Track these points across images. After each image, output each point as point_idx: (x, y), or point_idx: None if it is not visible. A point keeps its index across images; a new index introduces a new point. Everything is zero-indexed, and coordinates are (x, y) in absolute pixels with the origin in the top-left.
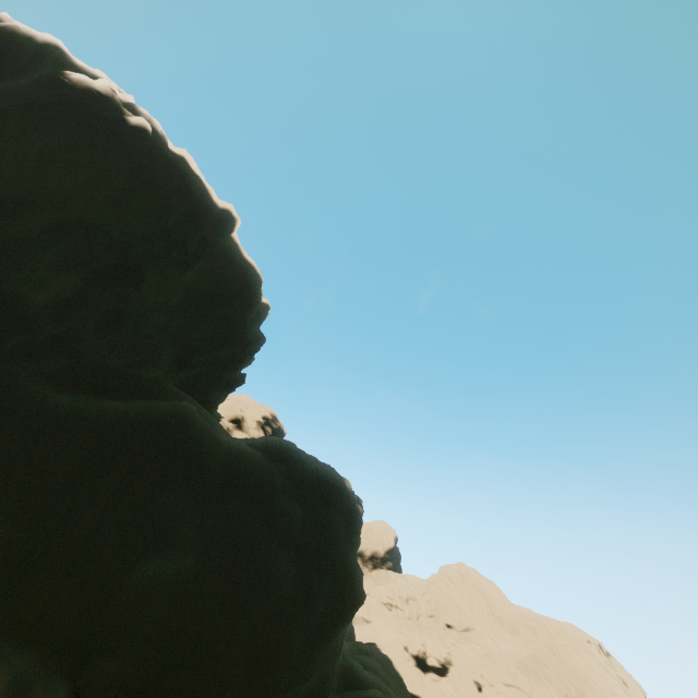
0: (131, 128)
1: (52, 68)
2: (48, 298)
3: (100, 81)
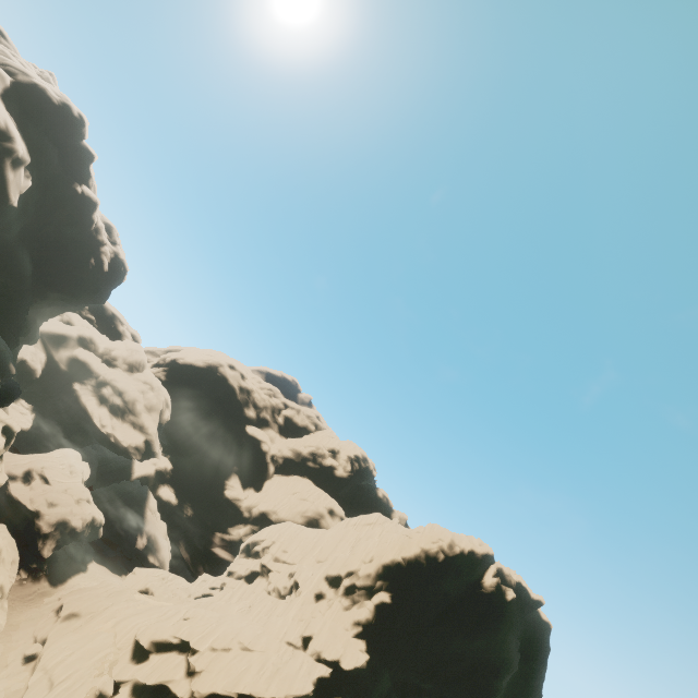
0: (508, 602)
1: (469, 563)
2: None
3: (491, 570)
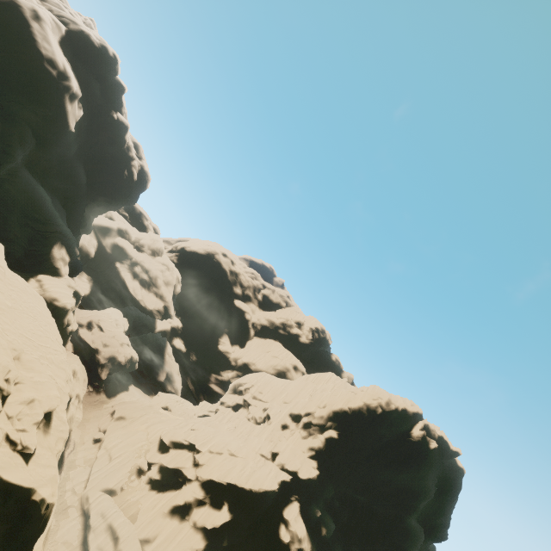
0: (430, 449)
1: (401, 418)
2: (385, 512)
3: (419, 425)
